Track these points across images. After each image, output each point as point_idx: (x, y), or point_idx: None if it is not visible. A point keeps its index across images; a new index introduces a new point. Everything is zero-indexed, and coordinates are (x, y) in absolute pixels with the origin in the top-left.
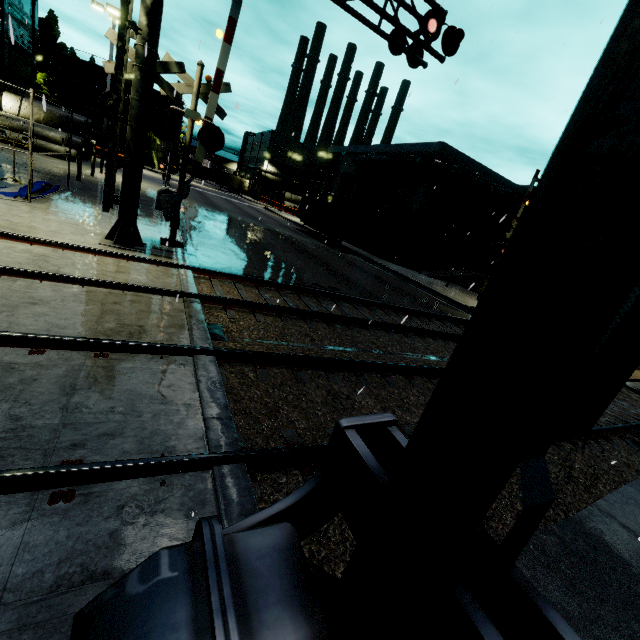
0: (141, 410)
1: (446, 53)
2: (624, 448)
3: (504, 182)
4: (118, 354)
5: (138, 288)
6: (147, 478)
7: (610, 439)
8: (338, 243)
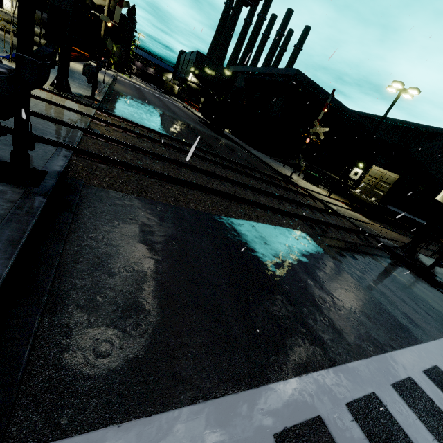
0: (37, 130)
1: None
2: (299, 223)
3: (338, 104)
4: (35, 117)
5: (57, 104)
6: None
7: (292, 217)
8: (222, 132)
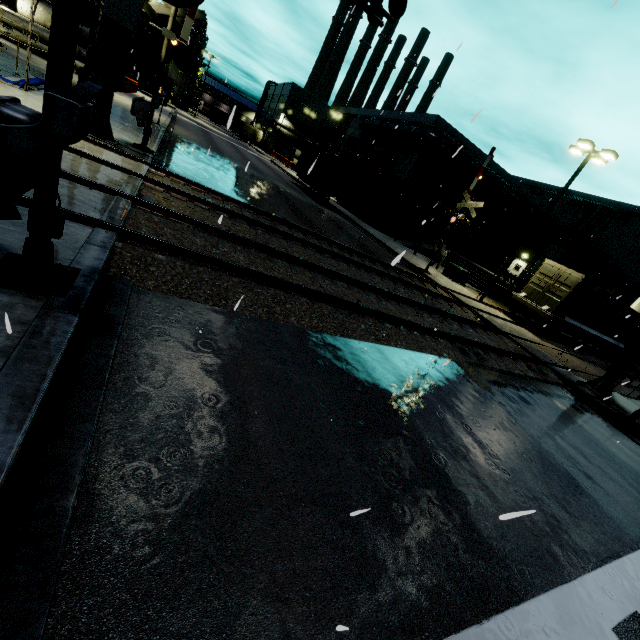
0: (63, 199)
1: (393, 15)
2: (445, 346)
3: (494, 167)
4: (60, 178)
5: (93, 158)
6: None
7: (436, 337)
8: (326, 200)
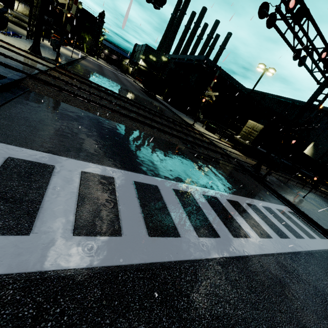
0: (9, 64)
1: (161, 4)
2: (175, 139)
3: (235, 81)
4: (10, 59)
5: (28, 58)
6: (3, 66)
7: (171, 136)
8: (155, 97)
